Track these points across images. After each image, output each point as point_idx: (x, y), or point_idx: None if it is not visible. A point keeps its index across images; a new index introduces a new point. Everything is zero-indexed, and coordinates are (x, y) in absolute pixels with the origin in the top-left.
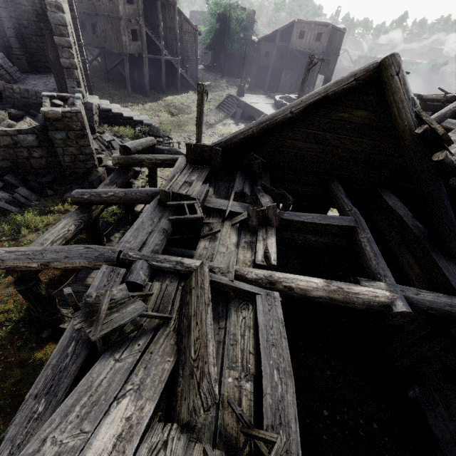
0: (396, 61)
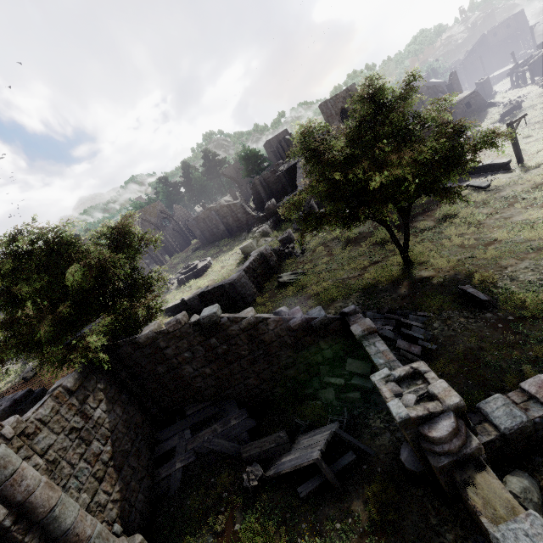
0: None
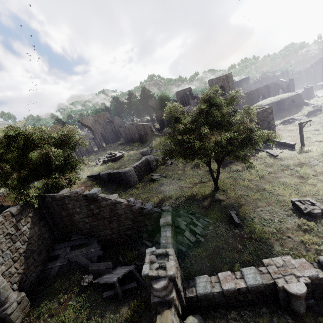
0: None
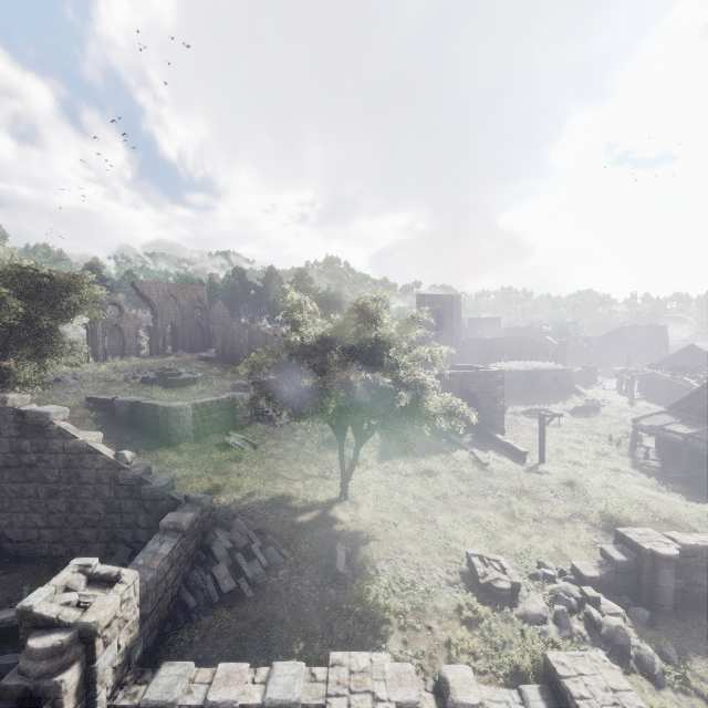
0: (693, 344)
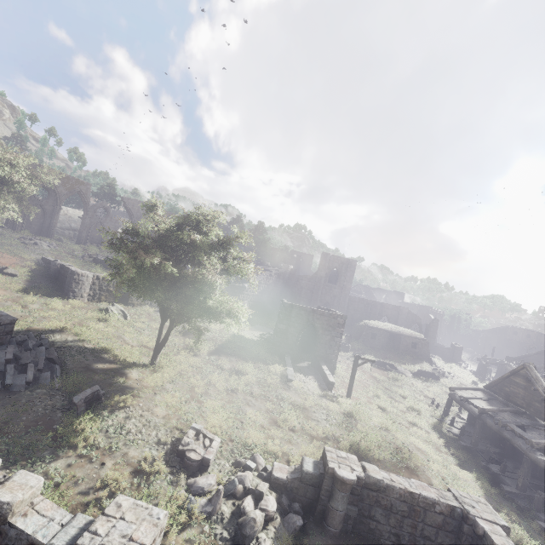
0: None
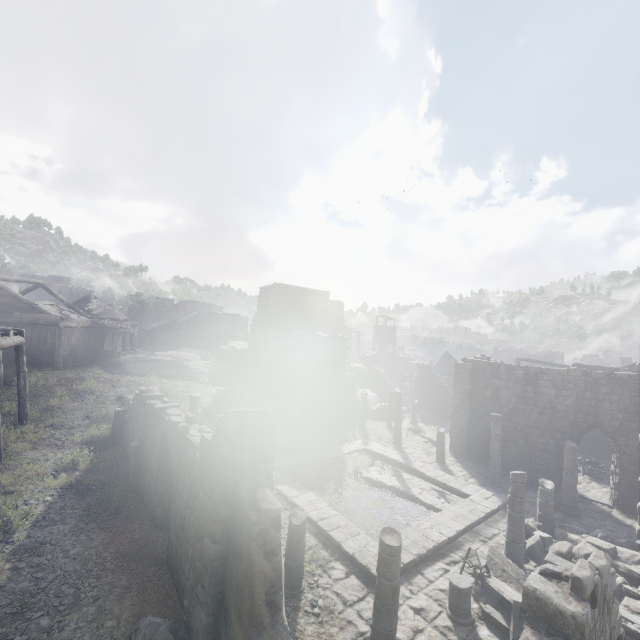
0: (91, 293)
